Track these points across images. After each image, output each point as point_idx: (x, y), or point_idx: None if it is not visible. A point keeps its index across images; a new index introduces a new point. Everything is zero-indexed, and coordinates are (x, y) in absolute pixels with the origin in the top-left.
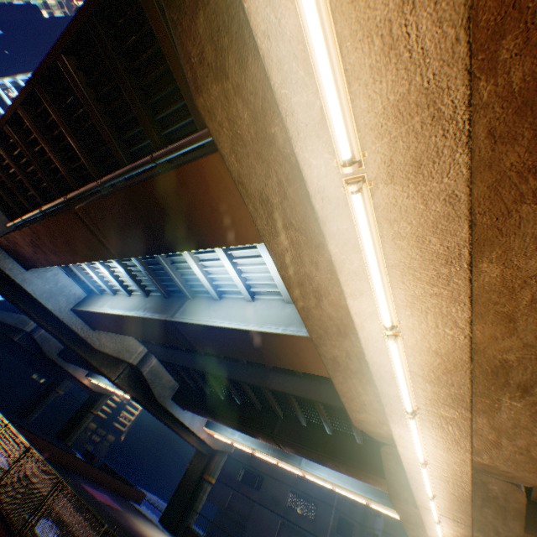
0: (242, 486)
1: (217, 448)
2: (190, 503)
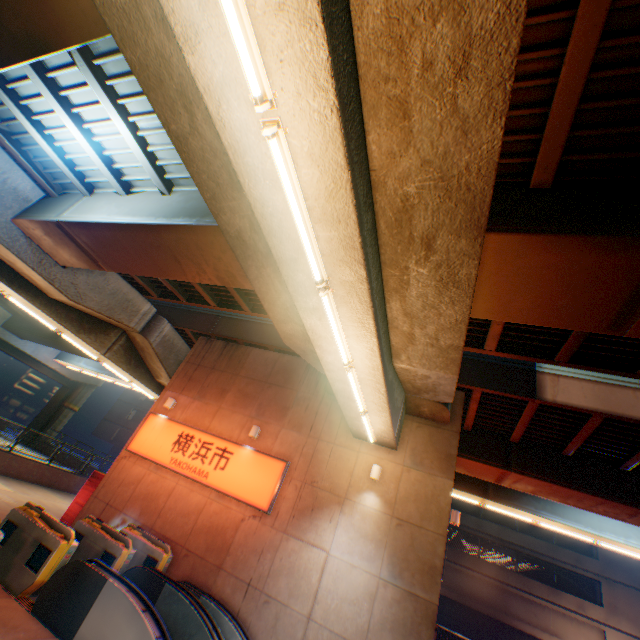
0: (131, 423)
1: (78, 380)
2: (48, 424)
